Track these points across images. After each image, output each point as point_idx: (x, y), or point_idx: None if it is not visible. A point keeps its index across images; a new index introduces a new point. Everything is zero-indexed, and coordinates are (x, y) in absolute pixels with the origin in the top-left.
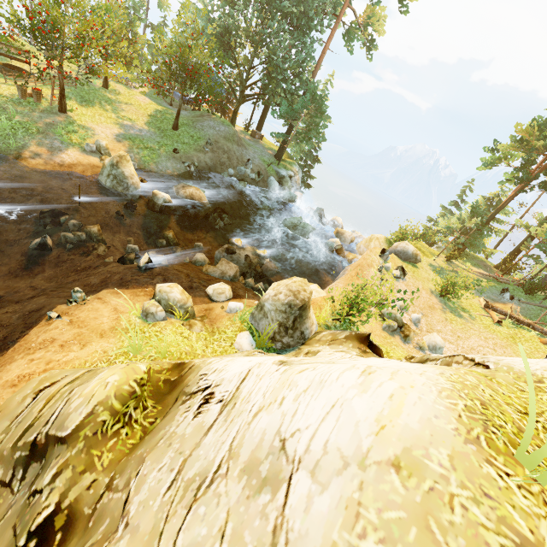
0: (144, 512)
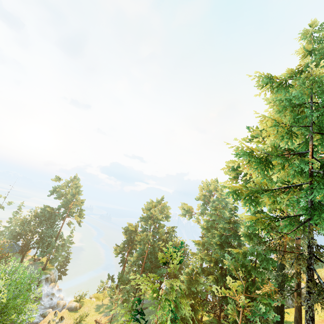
0: None
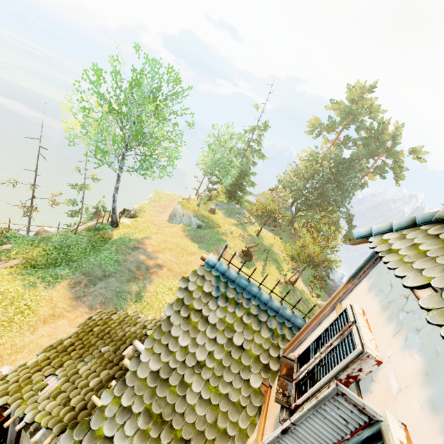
0: None
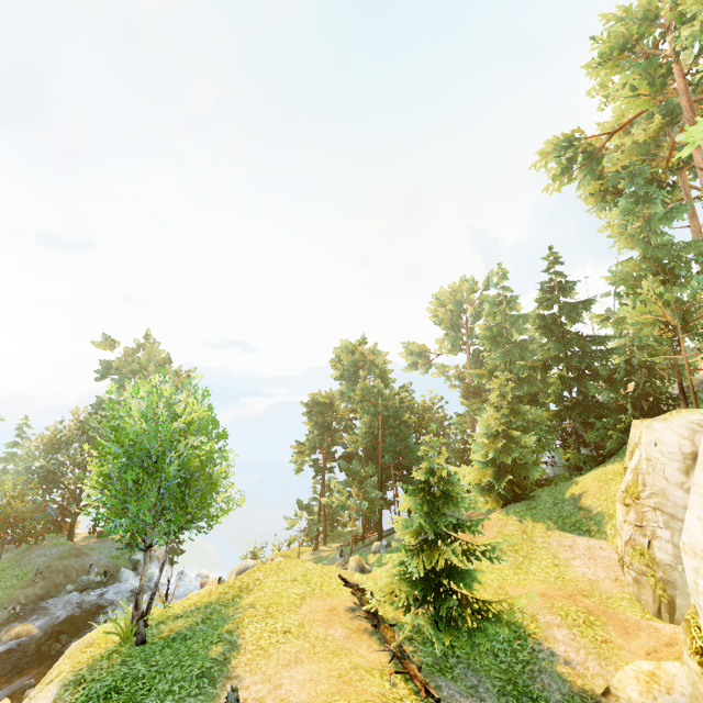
0: None
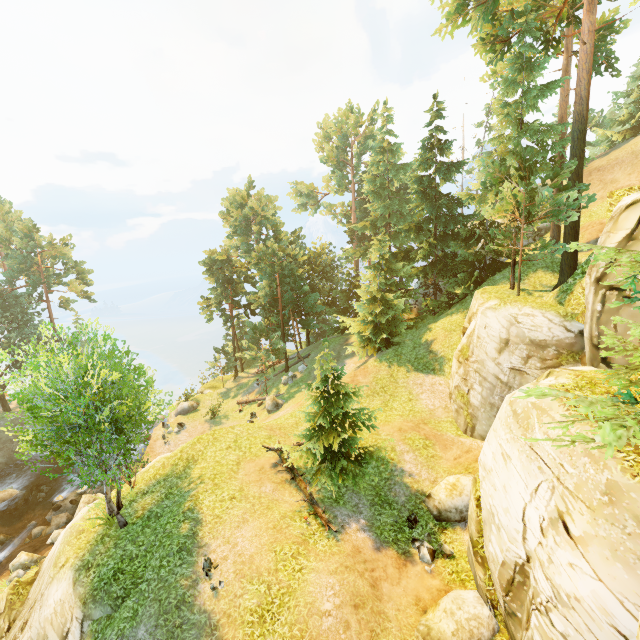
0: (33, 591)
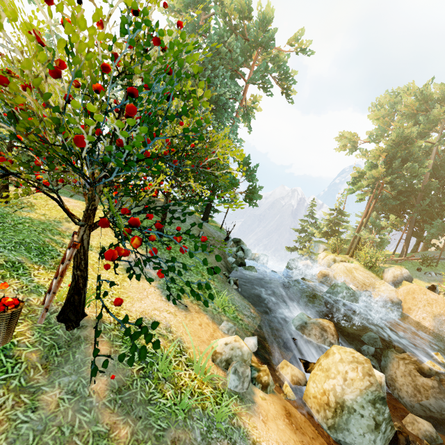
0: None
